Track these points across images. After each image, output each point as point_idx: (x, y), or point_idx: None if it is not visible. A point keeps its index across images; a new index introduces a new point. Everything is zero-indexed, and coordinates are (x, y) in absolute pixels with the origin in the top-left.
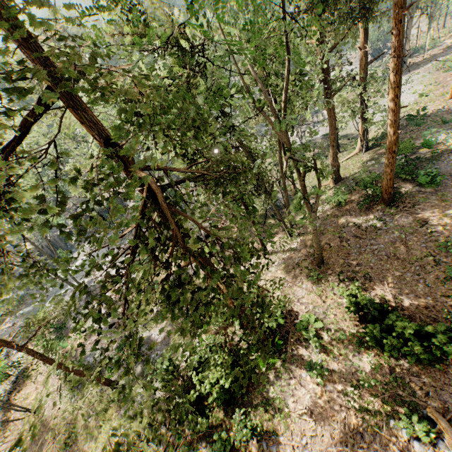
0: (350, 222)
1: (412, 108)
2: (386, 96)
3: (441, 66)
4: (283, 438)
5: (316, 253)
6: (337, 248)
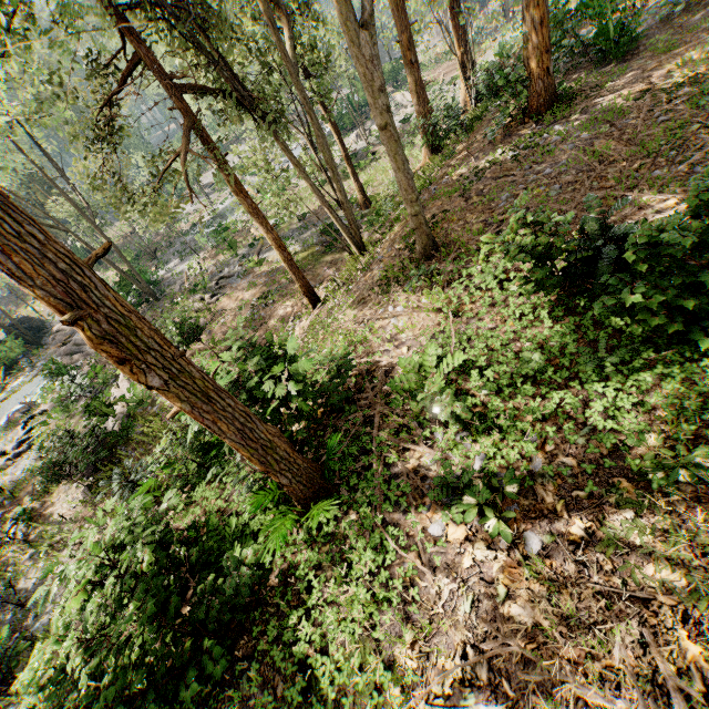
0: (478, 166)
1: None
2: (490, 50)
3: None
4: None
5: (411, 215)
6: (462, 212)
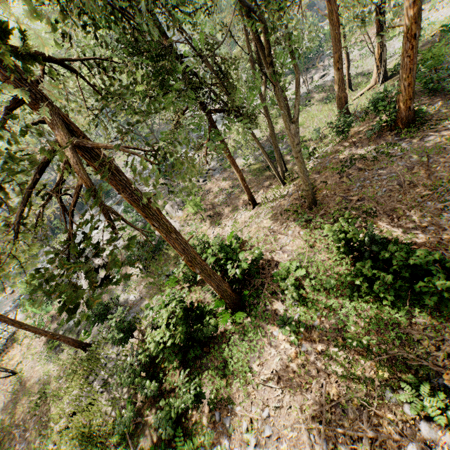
0: (354, 155)
1: (448, 21)
2: None
3: None
4: (240, 409)
5: (305, 190)
6: (335, 186)
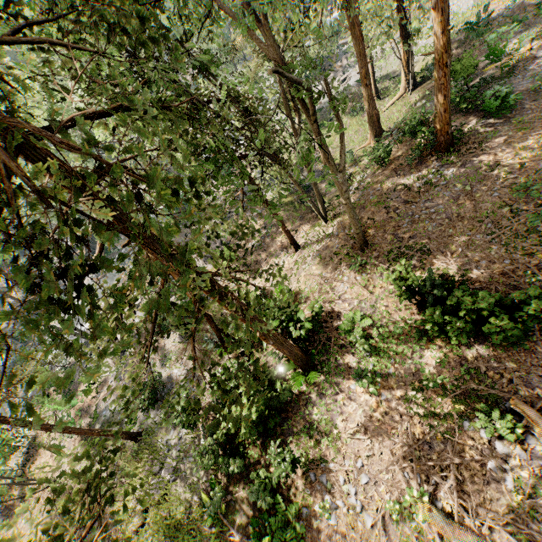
0: (398, 185)
1: (471, 15)
2: None
3: None
4: (334, 465)
5: (355, 233)
6: (384, 222)
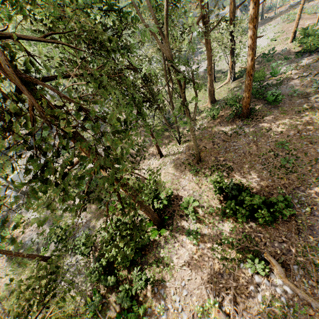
0: (220, 131)
1: (265, 49)
2: None
3: (286, 19)
4: (169, 283)
5: (195, 153)
6: (211, 150)
